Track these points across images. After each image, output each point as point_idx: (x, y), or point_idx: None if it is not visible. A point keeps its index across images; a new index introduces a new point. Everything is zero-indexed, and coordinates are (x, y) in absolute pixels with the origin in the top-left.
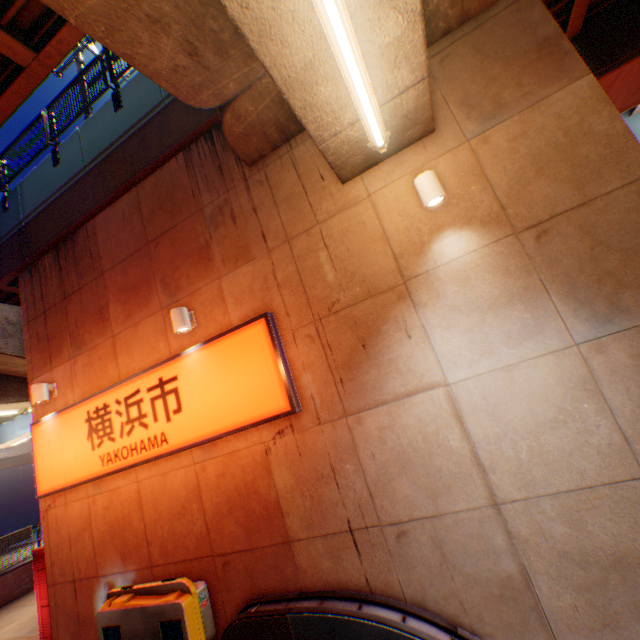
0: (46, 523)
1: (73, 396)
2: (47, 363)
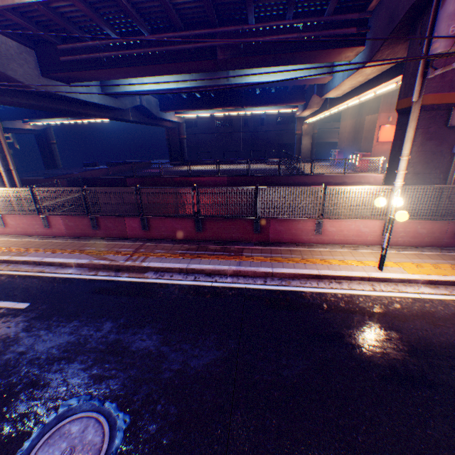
0: (372, 149)
1: (393, 122)
2: (386, 111)
